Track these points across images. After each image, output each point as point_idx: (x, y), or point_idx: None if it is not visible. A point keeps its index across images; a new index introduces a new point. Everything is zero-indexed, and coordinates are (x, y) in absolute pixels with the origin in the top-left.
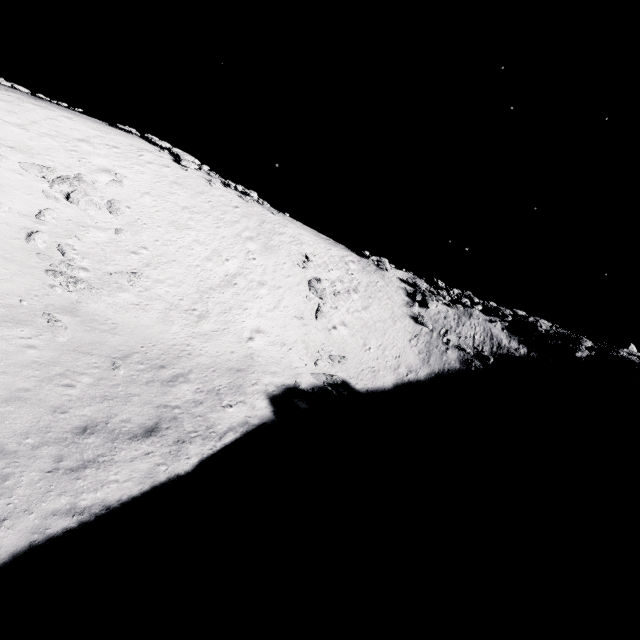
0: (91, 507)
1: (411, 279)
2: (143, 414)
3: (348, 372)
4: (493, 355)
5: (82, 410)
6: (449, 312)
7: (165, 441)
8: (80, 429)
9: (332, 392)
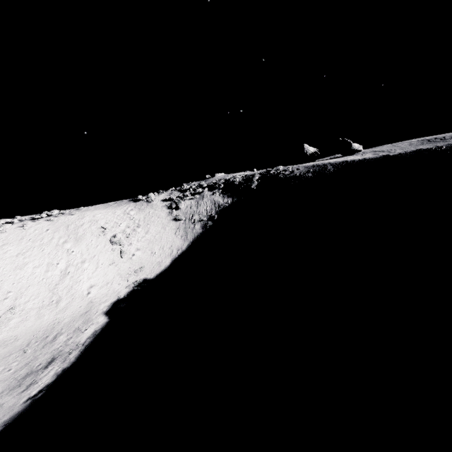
0: (36, 394)
1: (169, 195)
2: (45, 359)
3: (146, 273)
4: (217, 213)
5: (19, 373)
6: (192, 203)
7: (58, 361)
8: (21, 379)
9: (138, 289)
